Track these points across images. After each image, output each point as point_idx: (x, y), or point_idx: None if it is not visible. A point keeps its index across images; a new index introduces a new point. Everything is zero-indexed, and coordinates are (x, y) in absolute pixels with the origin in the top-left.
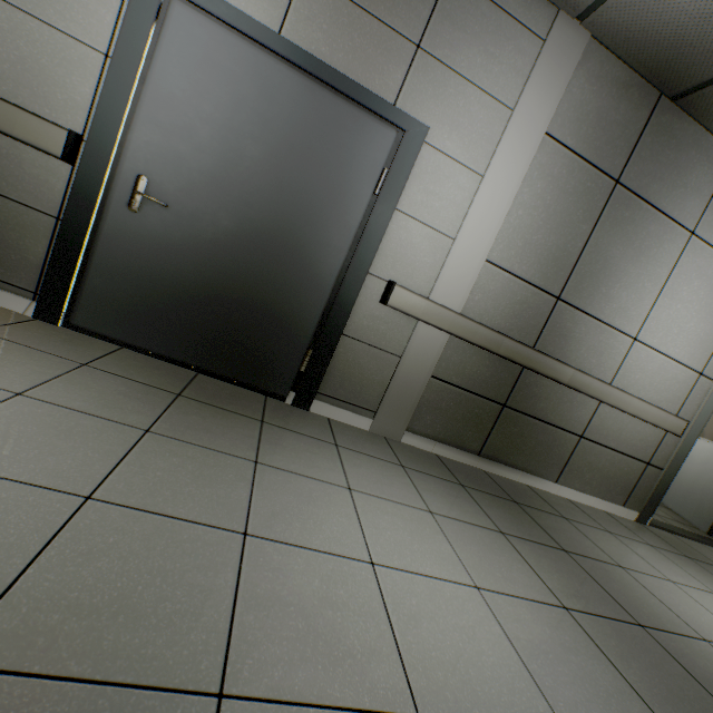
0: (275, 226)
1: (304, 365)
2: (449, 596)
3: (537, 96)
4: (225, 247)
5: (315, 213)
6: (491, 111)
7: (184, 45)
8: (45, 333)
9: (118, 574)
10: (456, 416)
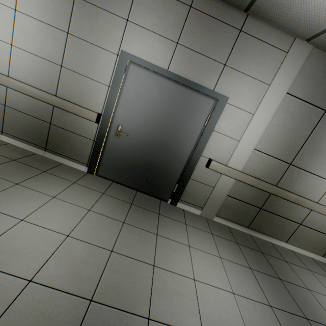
0: (165, 140)
1: (174, 190)
2: (221, 295)
3: (282, 78)
4: (147, 148)
5: (180, 134)
6: (258, 87)
7: (134, 79)
8: (91, 180)
9: (122, 278)
10: (237, 211)
